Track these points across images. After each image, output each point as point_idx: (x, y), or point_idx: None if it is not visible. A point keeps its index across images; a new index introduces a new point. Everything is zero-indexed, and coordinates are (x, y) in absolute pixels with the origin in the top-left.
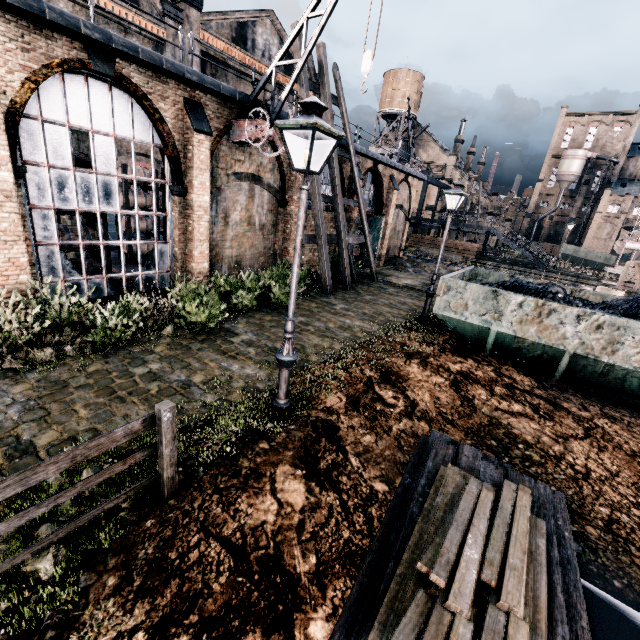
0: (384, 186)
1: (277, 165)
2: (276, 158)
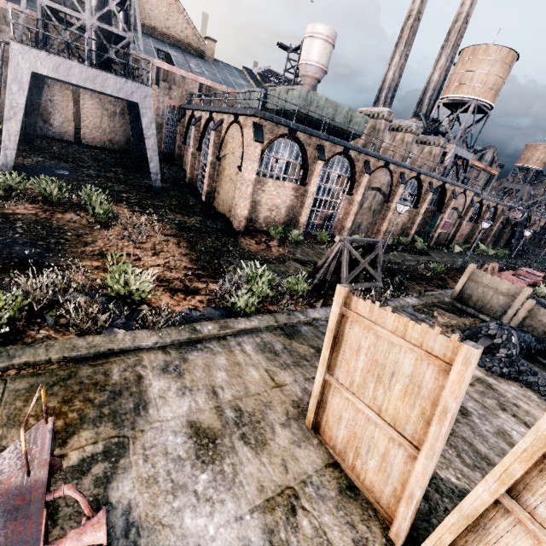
0: (530, 222)
1: (507, 219)
2: (508, 217)
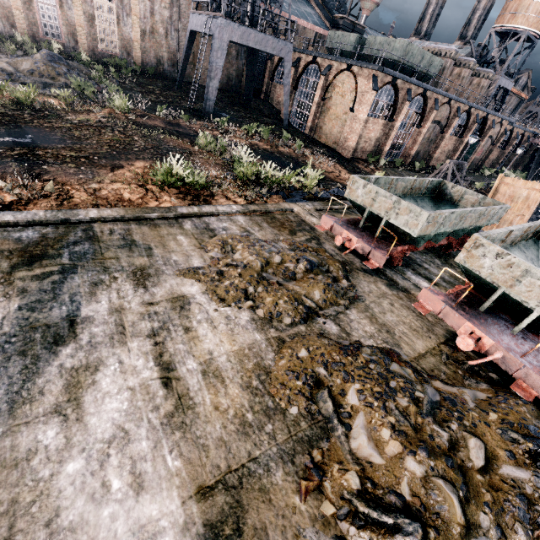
0: None
1: (530, 145)
2: (531, 143)
